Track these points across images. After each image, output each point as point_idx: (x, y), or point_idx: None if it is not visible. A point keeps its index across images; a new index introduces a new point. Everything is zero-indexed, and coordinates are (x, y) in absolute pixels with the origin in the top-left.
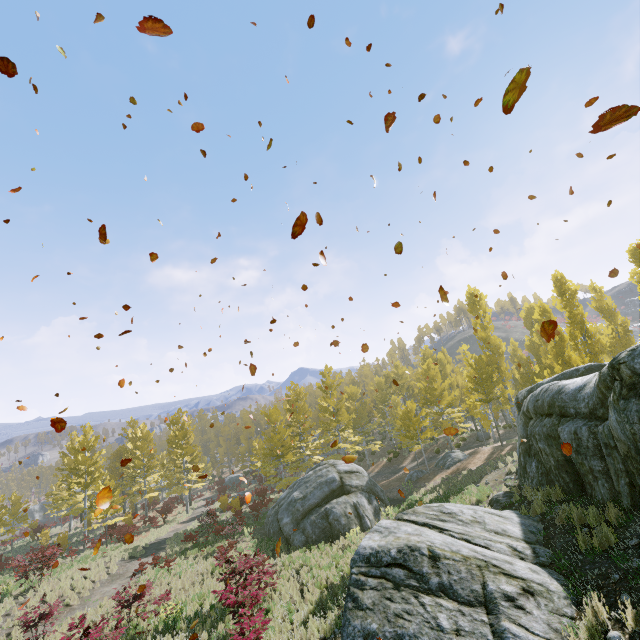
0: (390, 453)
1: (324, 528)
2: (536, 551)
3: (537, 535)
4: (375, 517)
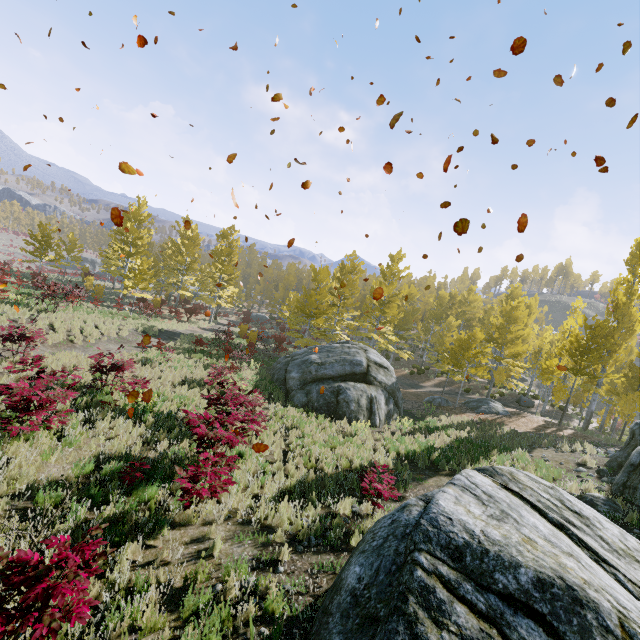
0: (414, 368)
1: (330, 402)
2: None
3: None
4: (385, 419)
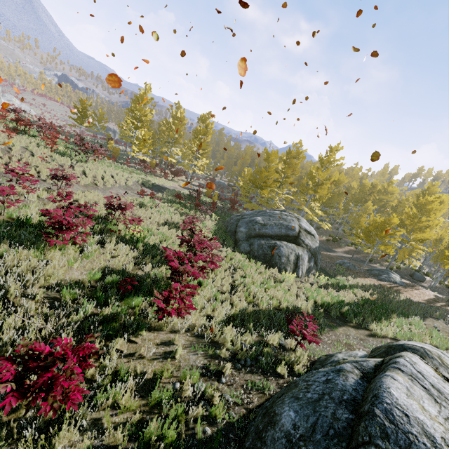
0: (330, 236)
1: (266, 254)
2: None
3: None
4: (306, 273)
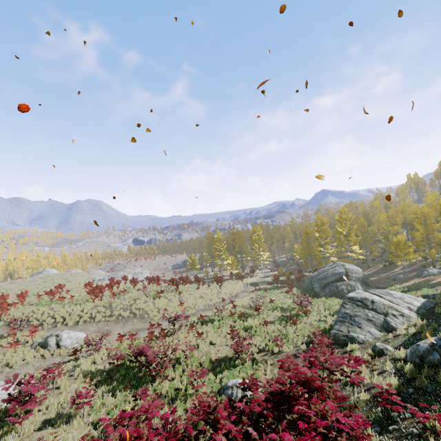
0: (386, 262)
1: (335, 292)
2: (418, 310)
3: (426, 307)
4: None
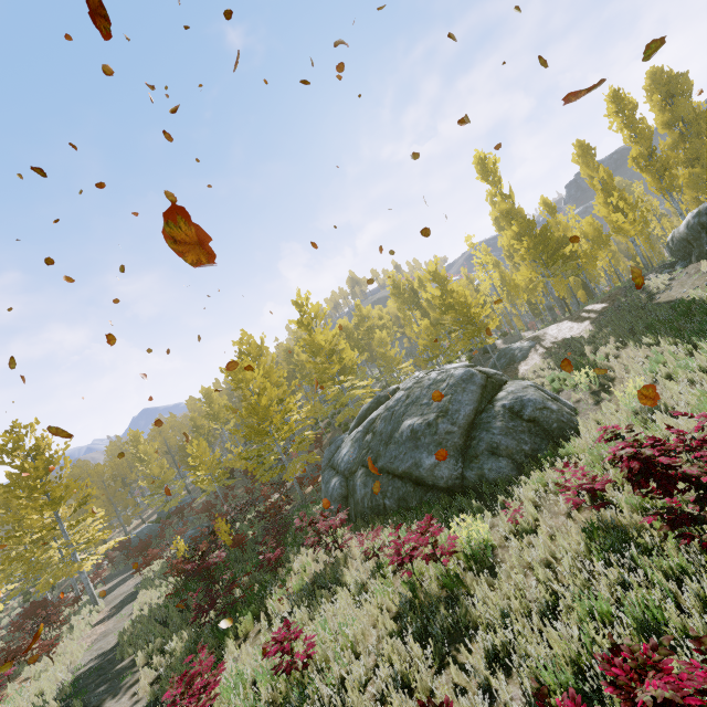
0: None
1: (529, 430)
2: None
3: None
4: None
